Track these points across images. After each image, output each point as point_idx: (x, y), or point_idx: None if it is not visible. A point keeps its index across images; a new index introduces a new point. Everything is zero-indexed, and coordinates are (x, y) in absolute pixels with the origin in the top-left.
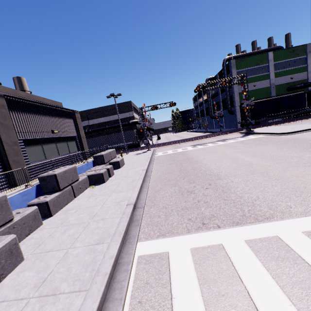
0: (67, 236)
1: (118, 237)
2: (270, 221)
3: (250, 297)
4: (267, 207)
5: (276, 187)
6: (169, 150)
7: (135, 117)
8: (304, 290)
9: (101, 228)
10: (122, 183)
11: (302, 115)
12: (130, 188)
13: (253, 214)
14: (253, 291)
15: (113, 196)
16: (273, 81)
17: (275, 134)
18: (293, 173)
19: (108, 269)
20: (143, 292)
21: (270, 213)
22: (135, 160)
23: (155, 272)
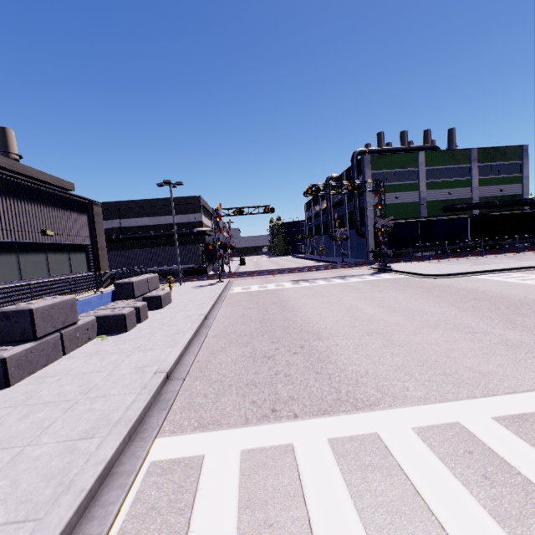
0: (29, 423)
1: (122, 427)
2: (373, 409)
3: (310, 528)
4: (375, 387)
5: (397, 357)
6: (254, 285)
7: (205, 223)
8: (389, 515)
9: (97, 411)
10: (157, 335)
11: (463, 251)
12: (169, 345)
13: (352, 397)
14: (317, 518)
15: (136, 356)
16: (424, 195)
17: (420, 275)
18: (427, 337)
19: (88, 482)
20: (142, 523)
21: (378, 397)
22: (193, 296)
23: (172, 490)
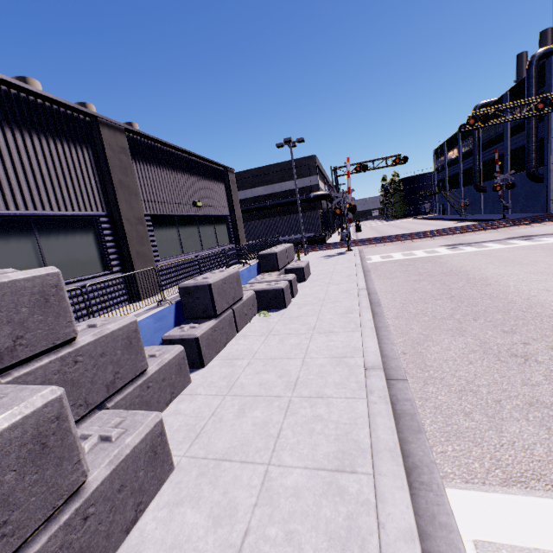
0: (251, 425)
1: (392, 463)
2: None
3: None
4: None
5: None
6: (393, 252)
7: (320, 187)
8: None
9: (327, 421)
10: (325, 314)
11: None
12: (351, 328)
13: None
14: None
15: (319, 340)
16: None
17: None
18: None
19: None
20: None
21: None
22: (330, 267)
23: None
